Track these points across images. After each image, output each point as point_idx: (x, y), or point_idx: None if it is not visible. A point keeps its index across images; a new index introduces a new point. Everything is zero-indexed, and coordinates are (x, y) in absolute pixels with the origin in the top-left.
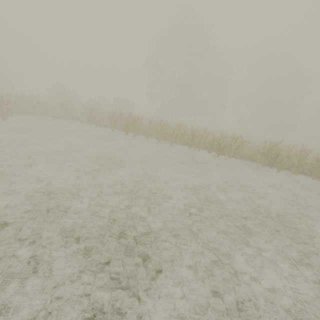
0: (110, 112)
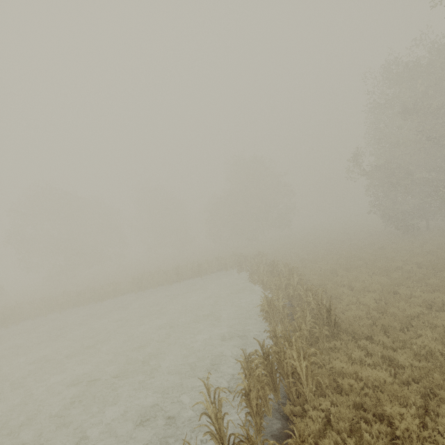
0: None
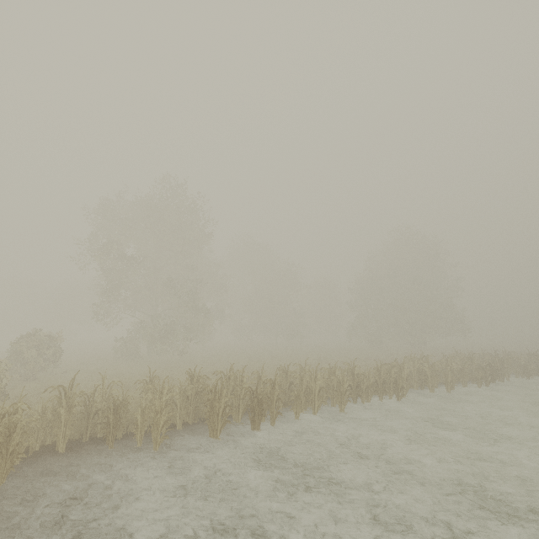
0: (213, 385)
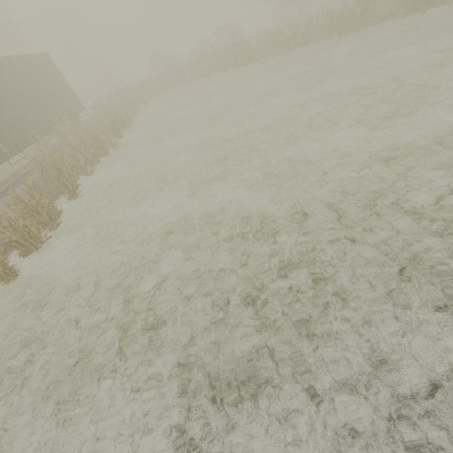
0: (215, 53)
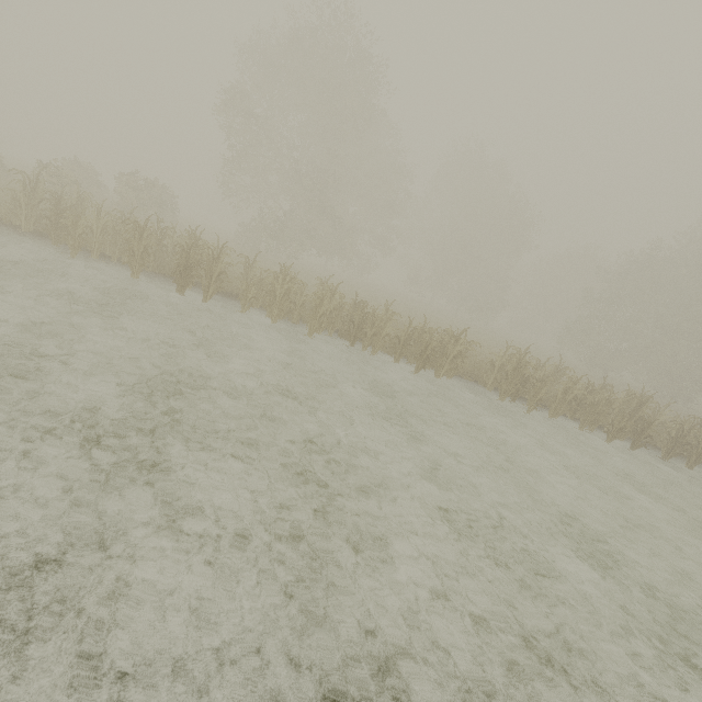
0: (132, 220)
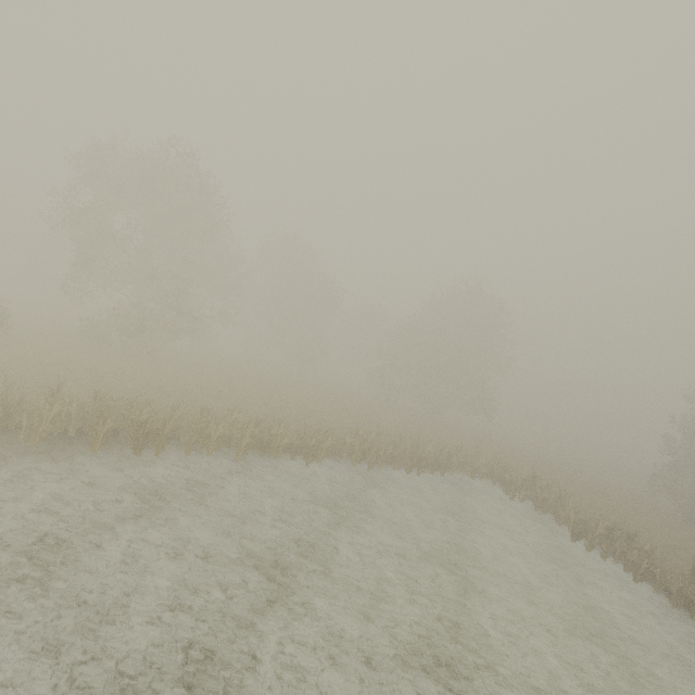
0: (98, 412)
